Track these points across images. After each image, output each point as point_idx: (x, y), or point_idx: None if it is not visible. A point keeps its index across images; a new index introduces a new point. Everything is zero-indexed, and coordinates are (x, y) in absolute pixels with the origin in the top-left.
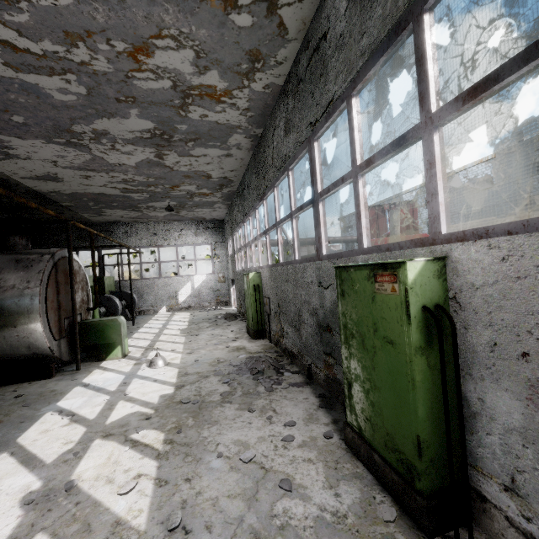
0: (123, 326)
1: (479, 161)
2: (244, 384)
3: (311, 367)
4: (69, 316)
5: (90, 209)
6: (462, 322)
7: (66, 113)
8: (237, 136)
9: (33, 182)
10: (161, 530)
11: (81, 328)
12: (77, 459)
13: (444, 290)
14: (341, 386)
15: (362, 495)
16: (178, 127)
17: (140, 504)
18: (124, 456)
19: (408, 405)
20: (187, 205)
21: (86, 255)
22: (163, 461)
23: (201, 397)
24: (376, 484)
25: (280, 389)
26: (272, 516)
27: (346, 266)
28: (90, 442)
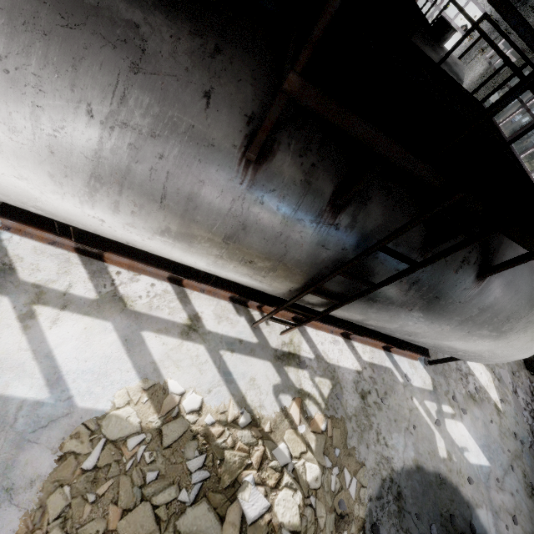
0: None
1: None
2: None
3: None
4: None
5: None
6: None
7: None
8: None
9: None
10: None
11: None
12: None
13: None
14: None
15: None
16: None
17: None
18: None
19: None
20: None
21: None
22: None
23: None
24: None
25: None
26: None
27: None
28: None
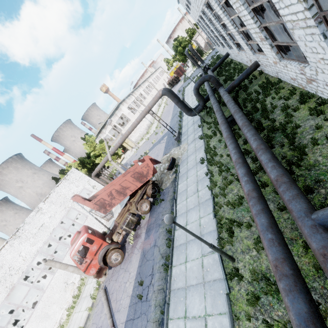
0: None
1: None
2: None
3: None
4: None
5: None
6: None
7: None
8: None
9: None
10: None
11: None
12: None
13: None
14: None
15: None
16: None
17: None
18: None
19: None
20: None
21: None
22: None
23: None
24: None
25: None
26: None
27: None
28: None
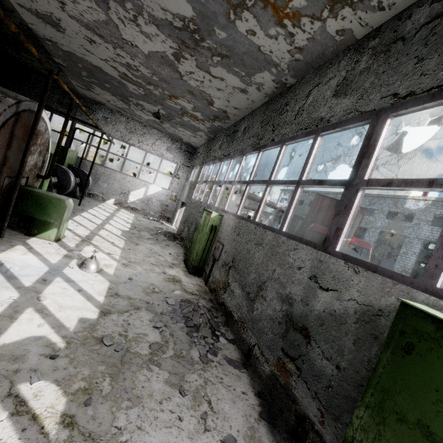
0: (68, 209)
1: (412, 197)
2: (177, 338)
3: (253, 348)
4: (13, 175)
5: (81, 78)
6: None
7: None
8: (267, 74)
9: (30, 16)
10: None
11: (21, 193)
12: None
13: None
14: (295, 405)
15: None
16: (216, 31)
17: None
18: None
19: None
20: (173, 120)
21: (59, 120)
22: None
23: (127, 342)
24: None
25: (216, 364)
26: None
27: (442, 320)
28: None
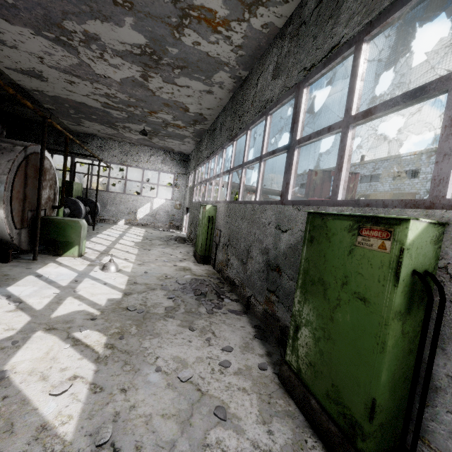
0: (83, 228)
1: (413, 152)
2: (187, 302)
3: (250, 299)
4: (33, 209)
5: (70, 116)
6: (449, 295)
7: (58, 3)
8: (222, 73)
9: (17, 75)
10: (88, 444)
11: (43, 222)
12: (14, 348)
13: (435, 258)
14: (279, 323)
15: (294, 437)
16: (169, 49)
17: (70, 409)
18: (63, 353)
19: (370, 366)
20: (160, 134)
21: (60, 159)
22: (102, 365)
23: (146, 308)
24: (307, 427)
25: (220, 313)
26: (205, 446)
27: (323, 213)
28: (32, 333)
